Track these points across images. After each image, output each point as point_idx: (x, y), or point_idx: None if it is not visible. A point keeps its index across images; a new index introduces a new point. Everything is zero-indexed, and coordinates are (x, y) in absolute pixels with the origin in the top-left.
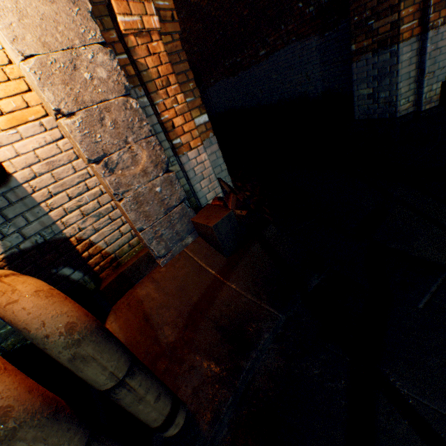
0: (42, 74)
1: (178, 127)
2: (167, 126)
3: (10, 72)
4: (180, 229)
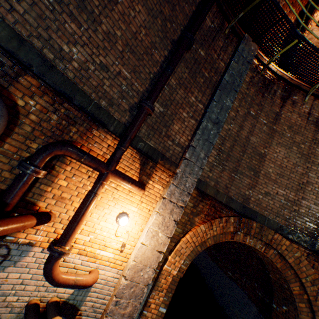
0: (132, 266)
1: (150, 307)
2: (148, 303)
3: (128, 255)
4: None
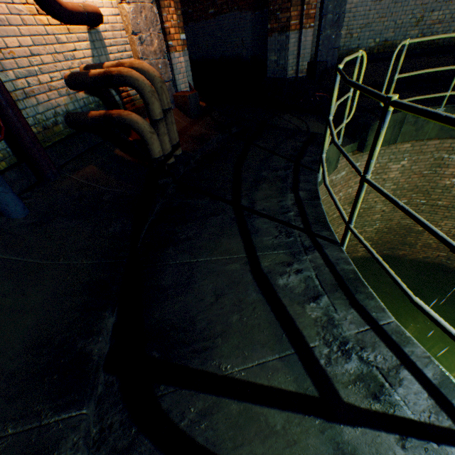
0: None
1: (172, 35)
2: (167, 32)
3: None
4: None
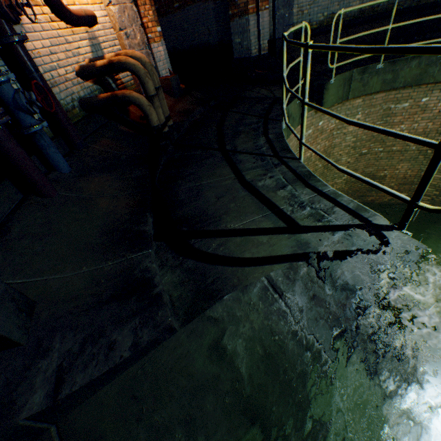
0: None
1: (150, 28)
2: (146, 26)
3: None
4: None
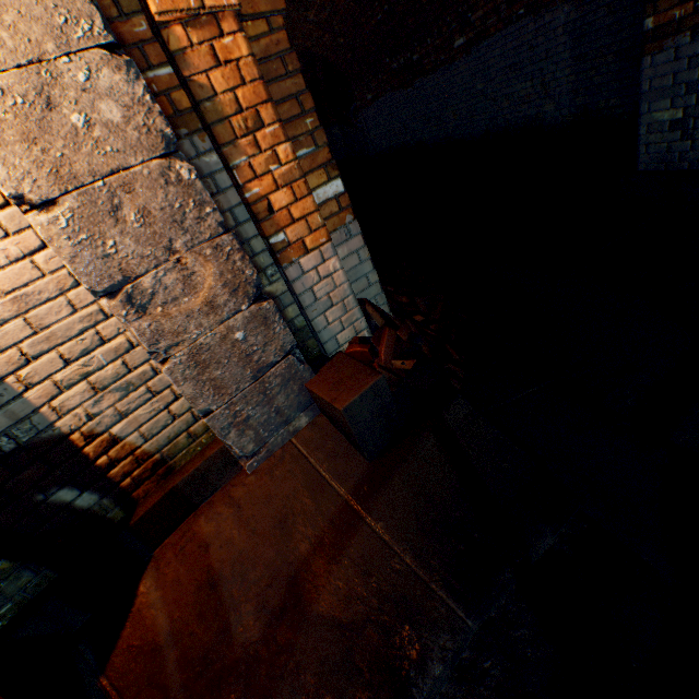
0: None
1: (279, 211)
2: (258, 210)
3: None
4: (285, 404)
